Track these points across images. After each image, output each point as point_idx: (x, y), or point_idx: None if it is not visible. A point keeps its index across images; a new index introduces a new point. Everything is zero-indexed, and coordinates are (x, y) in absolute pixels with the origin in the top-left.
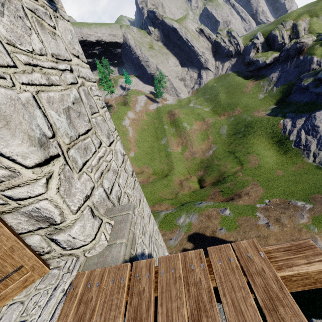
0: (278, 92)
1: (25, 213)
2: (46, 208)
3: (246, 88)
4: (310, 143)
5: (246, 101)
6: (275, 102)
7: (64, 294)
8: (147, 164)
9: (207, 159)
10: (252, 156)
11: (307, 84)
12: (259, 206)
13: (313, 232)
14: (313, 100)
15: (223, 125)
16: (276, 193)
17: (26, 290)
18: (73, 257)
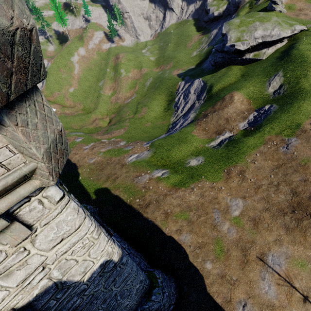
0: (205, 53)
1: None
2: None
3: (190, 42)
4: (181, 105)
5: (180, 57)
6: (198, 63)
7: None
8: (80, 101)
9: (123, 105)
10: (145, 108)
11: (214, 49)
12: (103, 141)
13: (98, 155)
14: (205, 68)
15: (151, 77)
16: (125, 136)
17: None
18: None
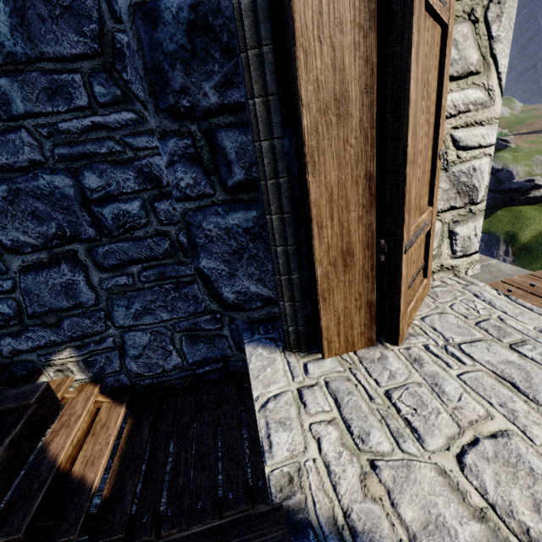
0: None
1: (454, 175)
2: (482, 170)
3: None
4: None
5: None
6: None
7: (505, 295)
8: None
9: None
10: None
11: None
12: None
13: None
14: None
15: None
16: None
17: (423, 306)
18: (449, 276)
